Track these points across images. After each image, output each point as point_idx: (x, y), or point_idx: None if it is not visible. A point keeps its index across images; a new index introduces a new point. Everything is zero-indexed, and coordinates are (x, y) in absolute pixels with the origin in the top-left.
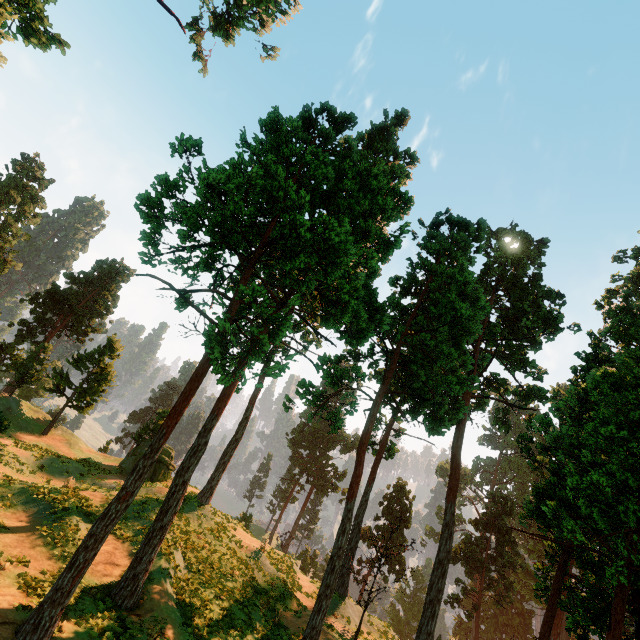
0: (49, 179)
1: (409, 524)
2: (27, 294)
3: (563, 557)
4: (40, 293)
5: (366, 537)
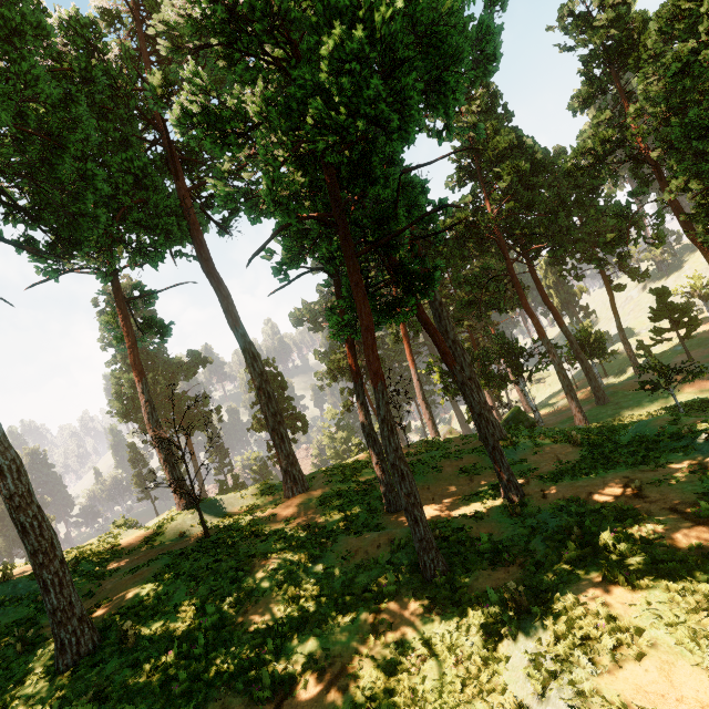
0: None
1: (284, 384)
2: None
3: (335, 282)
4: None
5: (259, 427)
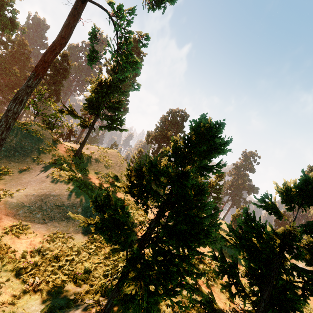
0: (146, 54)
1: None
2: (148, 132)
3: None
4: (156, 133)
5: None
